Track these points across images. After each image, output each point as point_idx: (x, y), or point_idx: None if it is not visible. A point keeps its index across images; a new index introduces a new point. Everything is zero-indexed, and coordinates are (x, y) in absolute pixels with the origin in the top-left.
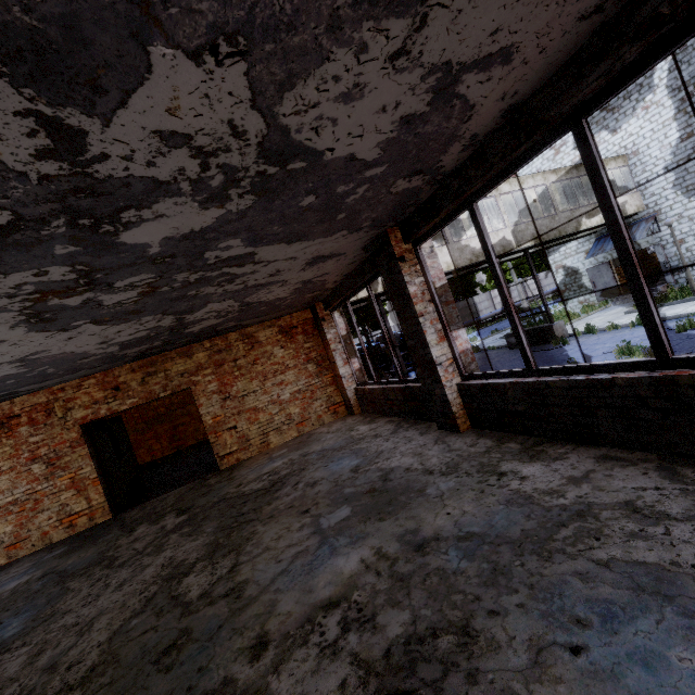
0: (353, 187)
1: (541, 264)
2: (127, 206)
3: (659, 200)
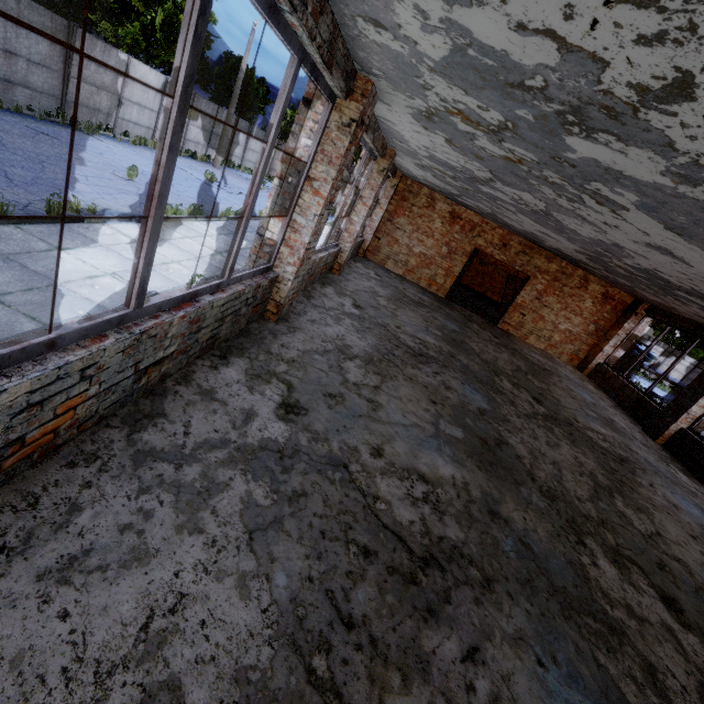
0: None
1: None
2: (701, 299)
3: None
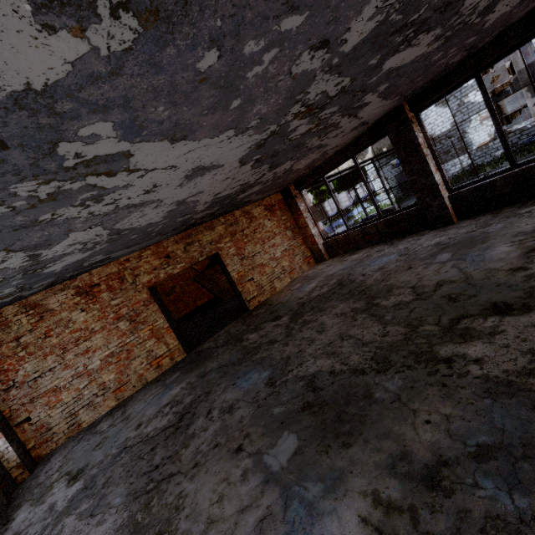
0: (453, 51)
1: (344, 185)
2: (429, 29)
3: (434, 127)
